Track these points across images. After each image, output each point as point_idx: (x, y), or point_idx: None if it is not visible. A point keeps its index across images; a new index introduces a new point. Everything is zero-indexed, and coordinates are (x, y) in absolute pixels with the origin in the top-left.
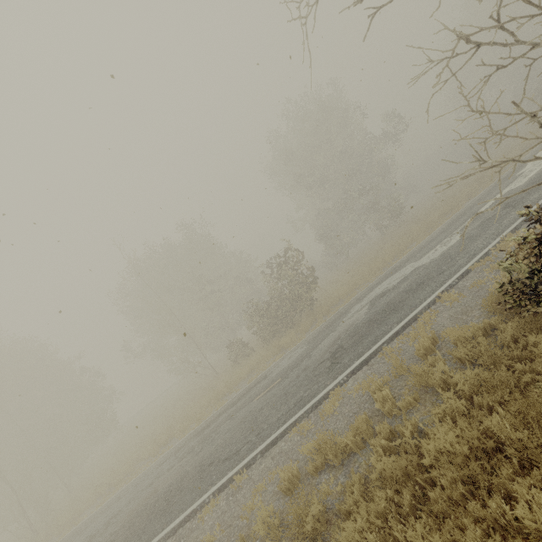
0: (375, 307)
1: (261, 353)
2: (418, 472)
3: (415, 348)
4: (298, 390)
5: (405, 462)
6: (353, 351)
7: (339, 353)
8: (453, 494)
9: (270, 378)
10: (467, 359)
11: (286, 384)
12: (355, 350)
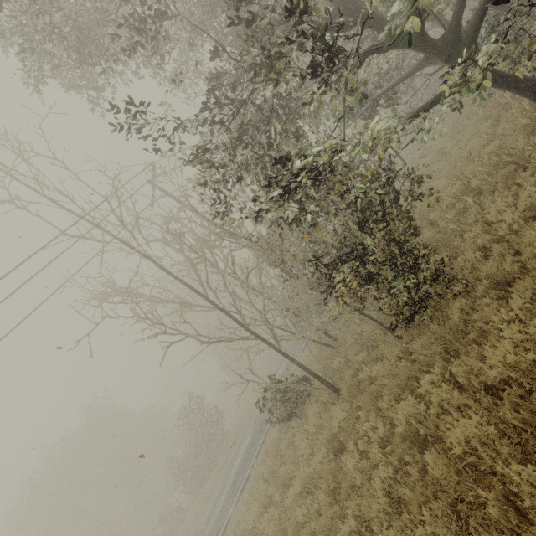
0: (254, 429)
1: (193, 510)
2: (253, 533)
3: (260, 458)
4: (215, 527)
5: (245, 532)
6: (242, 473)
7: (236, 479)
8: (259, 534)
9: (199, 530)
10: (274, 456)
11: (209, 527)
12: (243, 472)
